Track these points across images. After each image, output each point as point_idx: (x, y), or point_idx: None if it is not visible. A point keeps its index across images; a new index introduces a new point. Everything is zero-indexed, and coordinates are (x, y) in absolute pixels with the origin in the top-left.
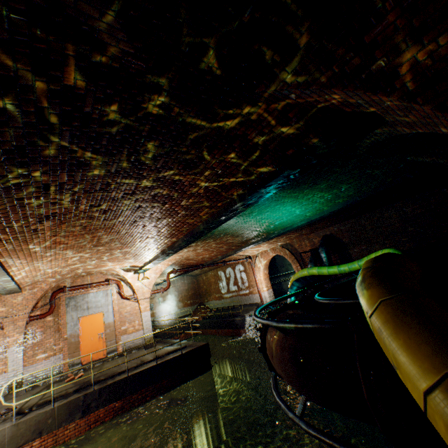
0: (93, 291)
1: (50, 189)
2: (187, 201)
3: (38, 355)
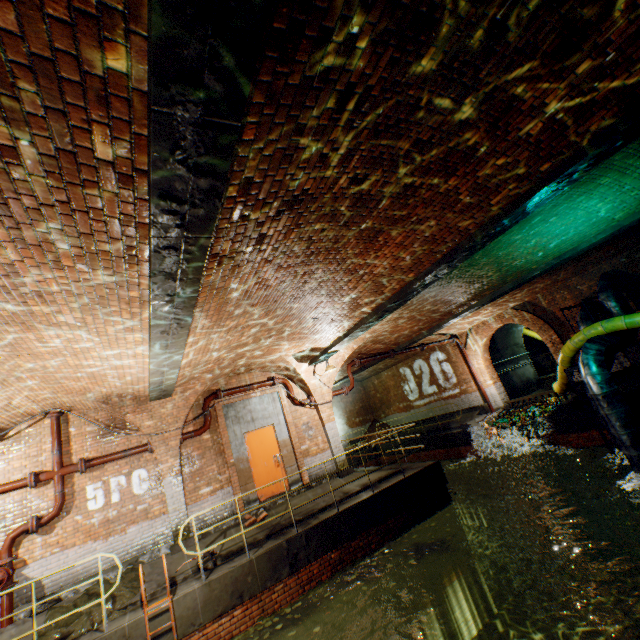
0: (255, 395)
1: (344, 107)
2: (492, 166)
3: (201, 488)
